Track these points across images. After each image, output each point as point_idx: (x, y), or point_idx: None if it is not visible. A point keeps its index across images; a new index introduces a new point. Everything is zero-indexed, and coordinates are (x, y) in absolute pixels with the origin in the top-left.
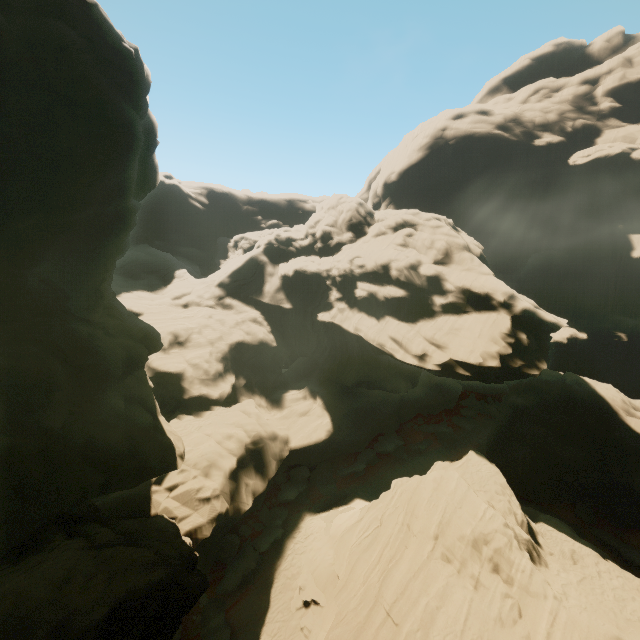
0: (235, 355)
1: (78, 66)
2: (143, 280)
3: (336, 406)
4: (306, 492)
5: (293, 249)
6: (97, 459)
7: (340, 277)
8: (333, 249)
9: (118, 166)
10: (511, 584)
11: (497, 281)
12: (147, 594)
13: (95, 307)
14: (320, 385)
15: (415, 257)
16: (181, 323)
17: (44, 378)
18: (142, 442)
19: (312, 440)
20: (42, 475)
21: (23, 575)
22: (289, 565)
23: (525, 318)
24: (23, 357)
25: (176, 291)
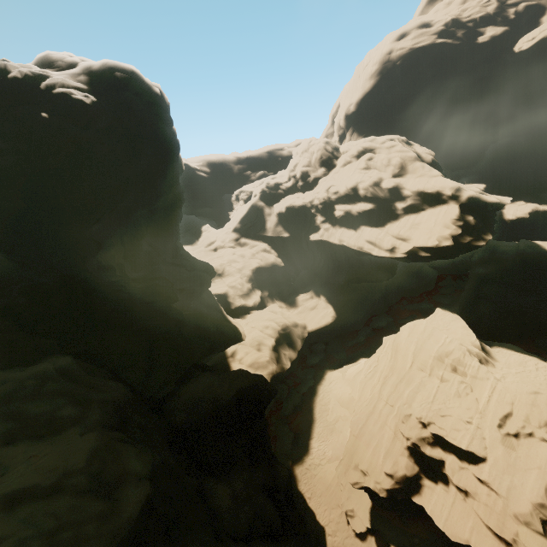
0: (257, 277)
1: (138, 114)
2: (182, 238)
3: (336, 299)
4: (325, 358)
5: (281, 191)
6: (203, 335)
7: (321, 205)
8: (312, 184)
9: (171, 168)
10: (465, 376)
11: (445, 180)
12: (250, 386)
13: (176, 256)
14: (321, 287)
15: (377, 176)
16: (216, 261)
17: (167, 296)
18: (222, 326)
19: (322, 324)
20: (182, 343)
21: (190, 385)
22: (322, 399)
23: (471, 204)
24: (155, 287)
25: (206, 241)
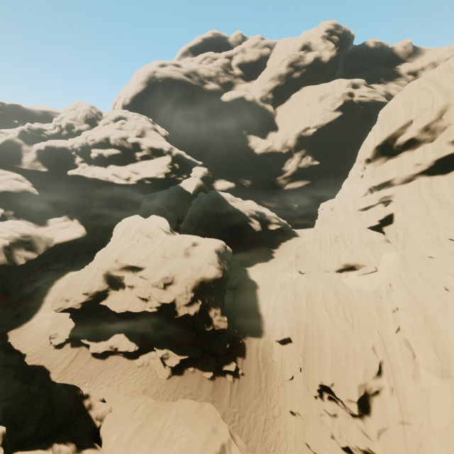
0: (2, 198)
1: None
2: None
3: (89, 223)
4: (71, 265)
5: (45, 136)
6: None
7: (80, 148)
8: (76, 135)
9: None
10: (152, 238)
11: (166, 142)
12: None
13: None
14: (77, 214)
15: (125, 134)
16: None
17: None
18: None
19: (71, 237)
20: None
21: None
22: (57, 287)
23: (178, 158)
24: None
25: None
